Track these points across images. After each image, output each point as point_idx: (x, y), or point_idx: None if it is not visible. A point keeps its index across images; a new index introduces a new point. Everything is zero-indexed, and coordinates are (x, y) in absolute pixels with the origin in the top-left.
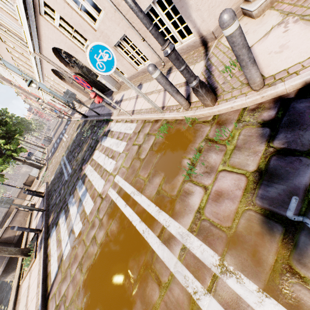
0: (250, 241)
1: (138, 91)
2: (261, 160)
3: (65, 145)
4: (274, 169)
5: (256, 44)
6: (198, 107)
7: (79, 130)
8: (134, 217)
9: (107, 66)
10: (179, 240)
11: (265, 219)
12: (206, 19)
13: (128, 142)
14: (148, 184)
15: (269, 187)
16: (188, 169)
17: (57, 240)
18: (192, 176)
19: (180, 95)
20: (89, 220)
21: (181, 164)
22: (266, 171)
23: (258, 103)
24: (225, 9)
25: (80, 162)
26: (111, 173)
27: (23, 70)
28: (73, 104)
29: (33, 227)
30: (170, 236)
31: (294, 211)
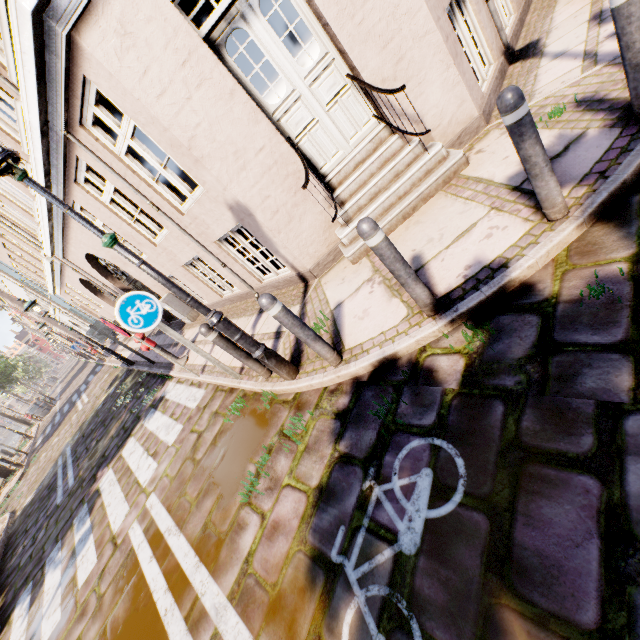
0: (291, 605)
1: (197, 349)
2: (325, 470)
3: (78, 420)
4: (334, 485)
5: (347, 299)
6: (280, 377)
7: (113, 388)
8: (159, 583)
9: (147, 319)
10: (213, 618)
11: (311, 564)
12: (298, 257)
13: (185, 424)
14: (195, 512)
15: (324, 512)
16: (250, 482)
17: None
18: (253, 495)
19: (253, 360)
20: (79, 601)
21: (245, 473)
22: (326, 487)
23: (338, 383)
24: (262, 295)
25: (95, 463)
26: (144, 488)
27: (26, 274)
28: (114, 333)
29: None
30: (202, 614)
31: (338, 549)
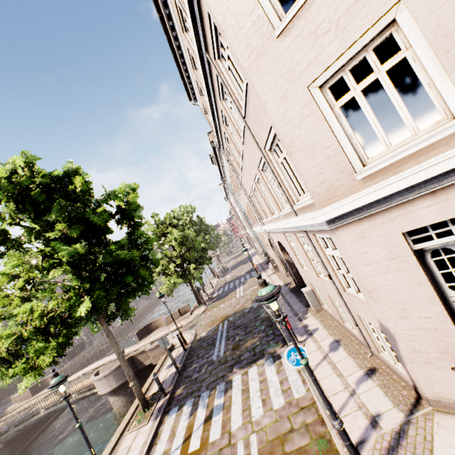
0: None
1: (315, 390)
2: None
3: (234, 305)
4: None
5: None
6: None
7: (256, 304)
8: None
9: (298, 361)
10: None
11: None
12: (421, 383)
13: (286, 404)
14: None
15: None
16: None
17: (173, 429)
18: None
19: None
20: (207, 451)
21: None
22: None
23: None
24: None
25: (235, 357)
26: (252, 421)
27: (247, 215)
28: (269, 258)
29: (161, 376)
30: None
31: None
